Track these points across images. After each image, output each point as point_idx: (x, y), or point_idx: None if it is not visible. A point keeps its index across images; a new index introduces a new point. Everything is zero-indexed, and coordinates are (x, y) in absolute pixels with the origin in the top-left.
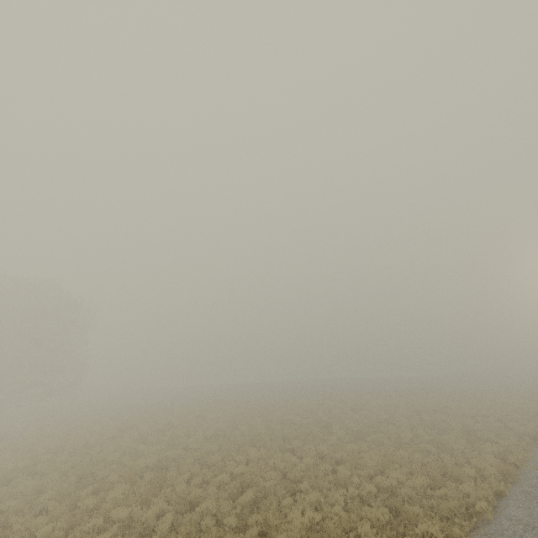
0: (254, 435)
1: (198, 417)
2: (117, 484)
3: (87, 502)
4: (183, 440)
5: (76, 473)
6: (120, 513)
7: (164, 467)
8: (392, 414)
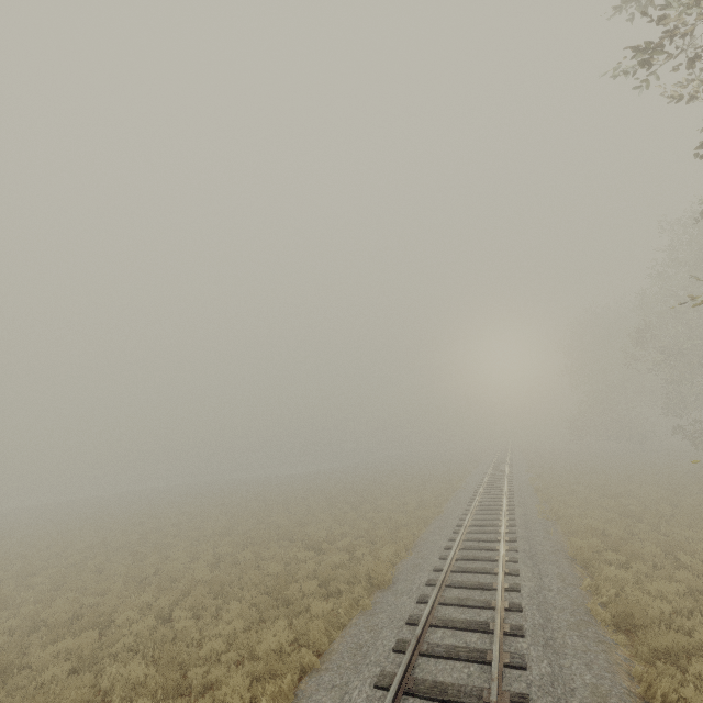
0: None
1: None
2: None
3: None
4: None
5: None
6: None
7: None
8: (201, 555)
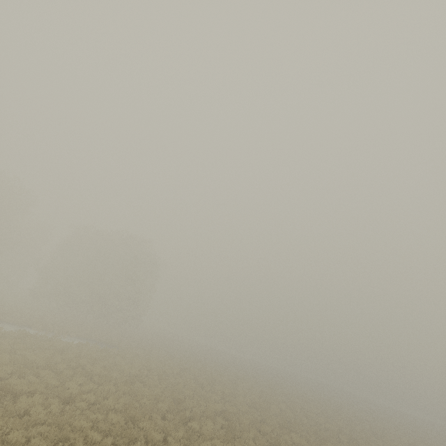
0: (285, 419)
1: (230, 380)
2: (199, 417)
3: (194, 424)
4: (230, 398)
5: (171, 395)
6: (221, 445)
7: (228, 418)
8: None
